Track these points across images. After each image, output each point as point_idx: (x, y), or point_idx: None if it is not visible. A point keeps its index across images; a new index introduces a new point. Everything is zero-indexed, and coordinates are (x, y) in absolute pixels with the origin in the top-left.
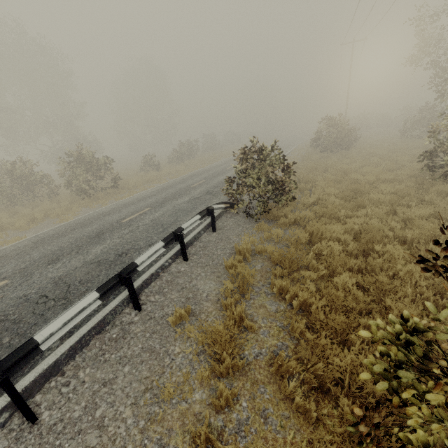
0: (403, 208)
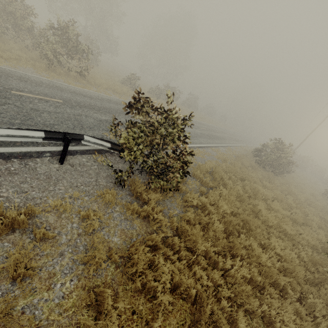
0: (274, 299)
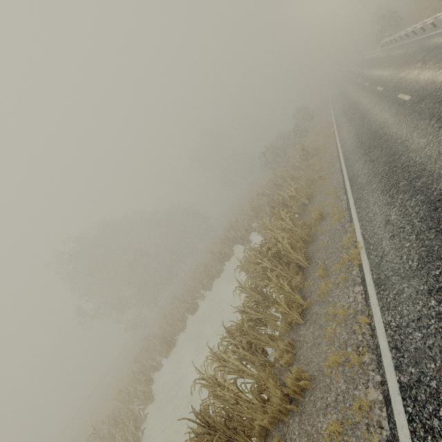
0: None
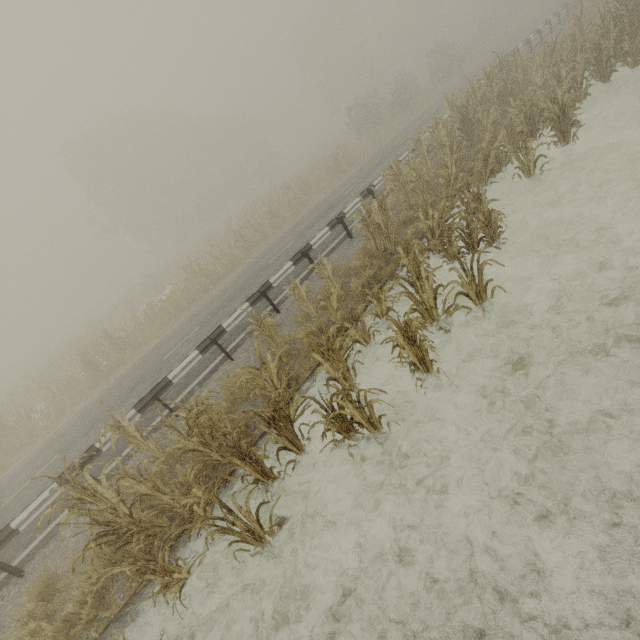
0: None
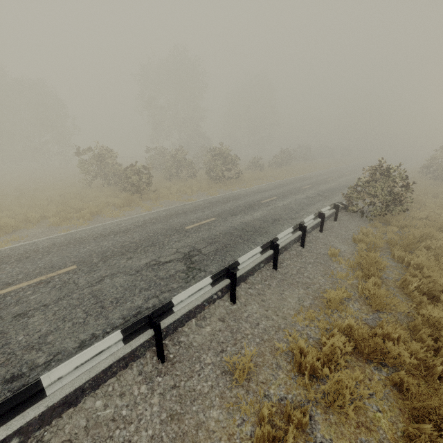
0: None
